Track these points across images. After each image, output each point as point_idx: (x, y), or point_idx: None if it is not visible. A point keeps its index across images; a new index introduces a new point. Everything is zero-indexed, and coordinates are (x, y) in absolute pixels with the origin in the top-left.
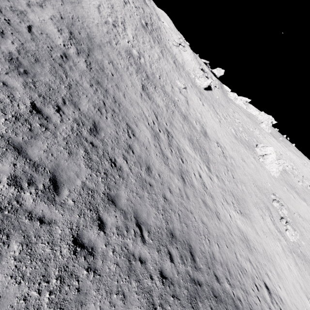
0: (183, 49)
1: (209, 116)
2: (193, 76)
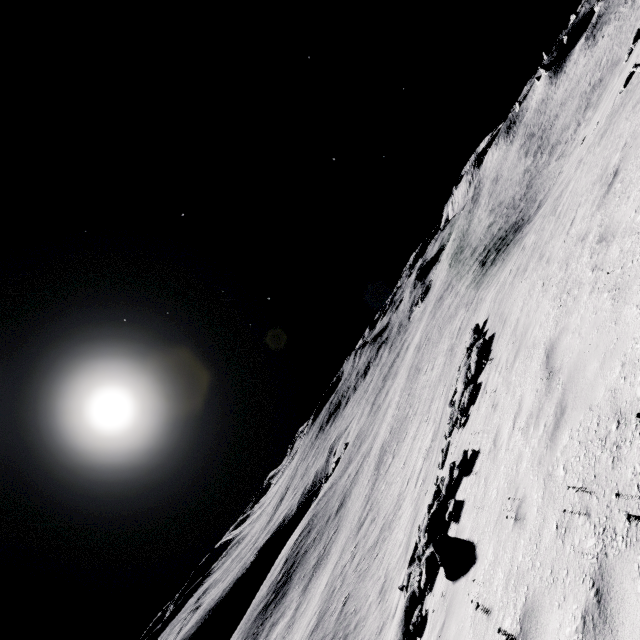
0: None
1: None
2: None
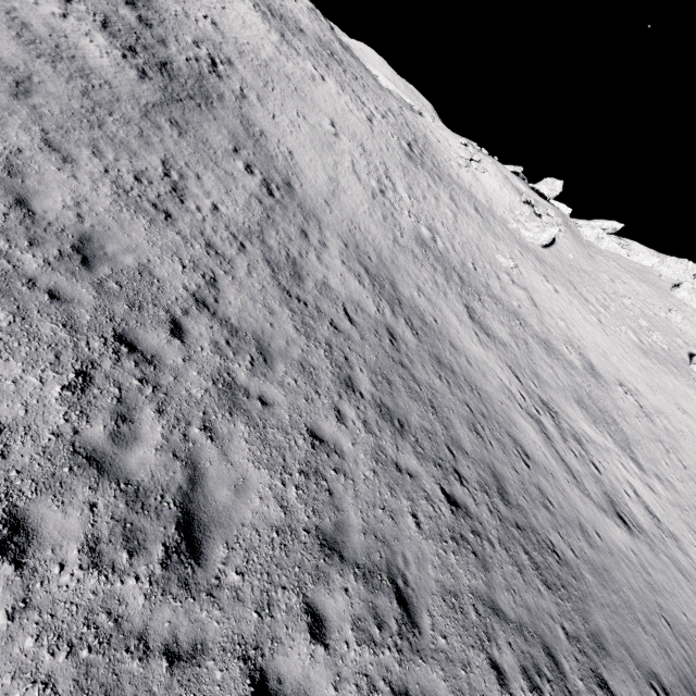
0: (481, 168)
1: (578, 318)
2: (513, 225)
